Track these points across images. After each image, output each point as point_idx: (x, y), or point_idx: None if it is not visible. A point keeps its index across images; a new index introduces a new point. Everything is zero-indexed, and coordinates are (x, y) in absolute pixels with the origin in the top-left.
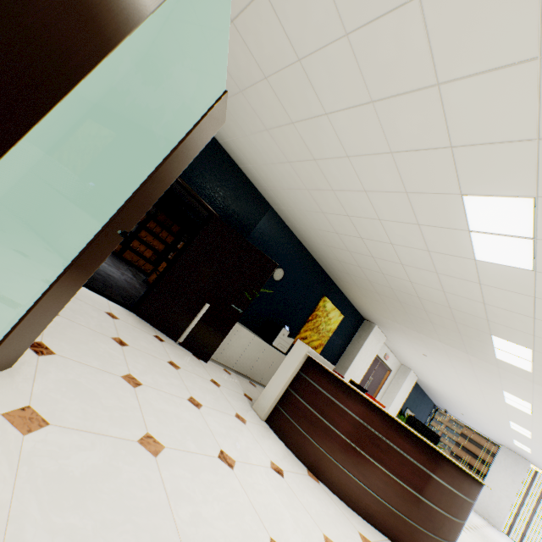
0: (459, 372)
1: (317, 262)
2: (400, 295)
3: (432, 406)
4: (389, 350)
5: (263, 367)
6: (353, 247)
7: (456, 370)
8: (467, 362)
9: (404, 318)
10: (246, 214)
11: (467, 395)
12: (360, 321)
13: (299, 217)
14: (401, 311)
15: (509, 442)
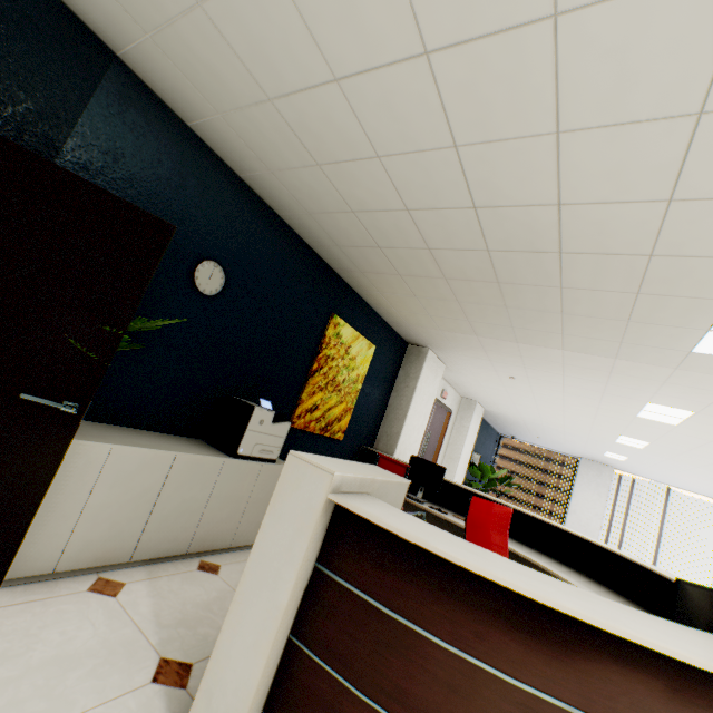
0: (571, 390)
1: (301, 239)
2: (505, 266)
3: (496, 436)
4: (446, 383)
5: (230, 511)
6: (393, 131)
7: (567, 389)
8: (602, 372)
9: (495, 321)
10: (6, 66)
11: (564, 418)
12: (402, 349)
13: (206, 60)
14: (495, 306)
15: (596, 455)
